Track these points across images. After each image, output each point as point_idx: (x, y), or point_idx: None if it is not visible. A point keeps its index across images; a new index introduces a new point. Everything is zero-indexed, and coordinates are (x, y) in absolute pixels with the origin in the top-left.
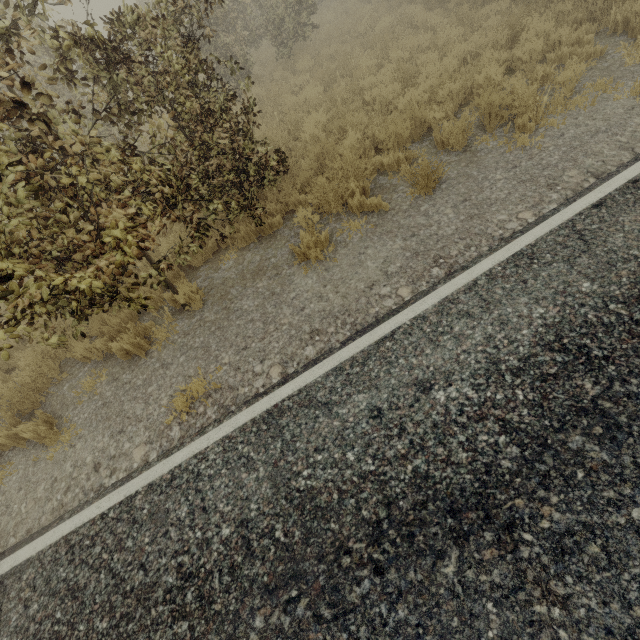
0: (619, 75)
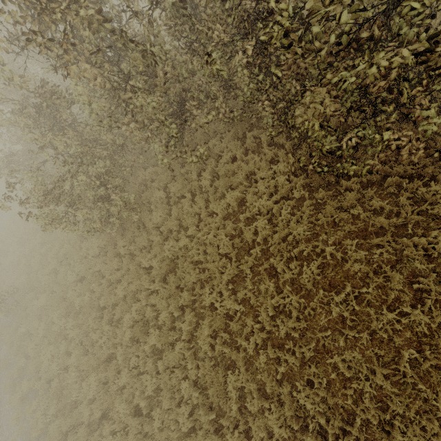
0: (24, 439)
